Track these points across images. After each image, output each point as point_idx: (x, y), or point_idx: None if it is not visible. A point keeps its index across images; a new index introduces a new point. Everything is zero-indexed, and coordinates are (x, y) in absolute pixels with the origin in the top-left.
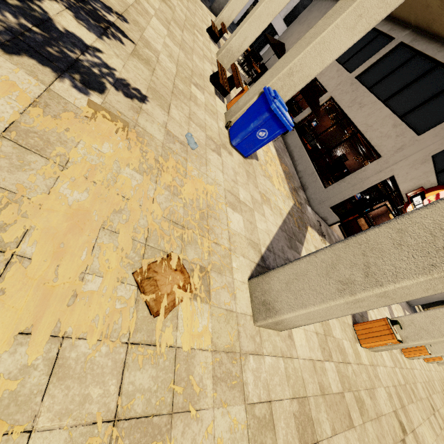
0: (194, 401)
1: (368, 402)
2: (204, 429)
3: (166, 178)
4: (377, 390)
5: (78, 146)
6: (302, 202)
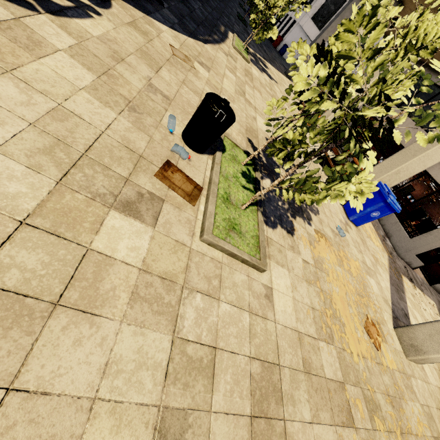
0: (403, 395)
1: None
2: (410, 409)
3: (345, 265)
4: None
5: (324, 260)
6: (390, 251)
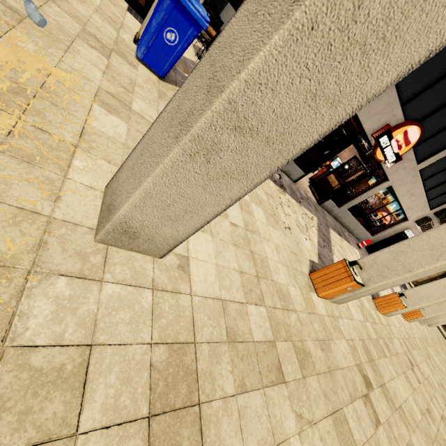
0: None
1: (318, 354)
2: None
3: None
4: (334, 342)
5: None
6: None
